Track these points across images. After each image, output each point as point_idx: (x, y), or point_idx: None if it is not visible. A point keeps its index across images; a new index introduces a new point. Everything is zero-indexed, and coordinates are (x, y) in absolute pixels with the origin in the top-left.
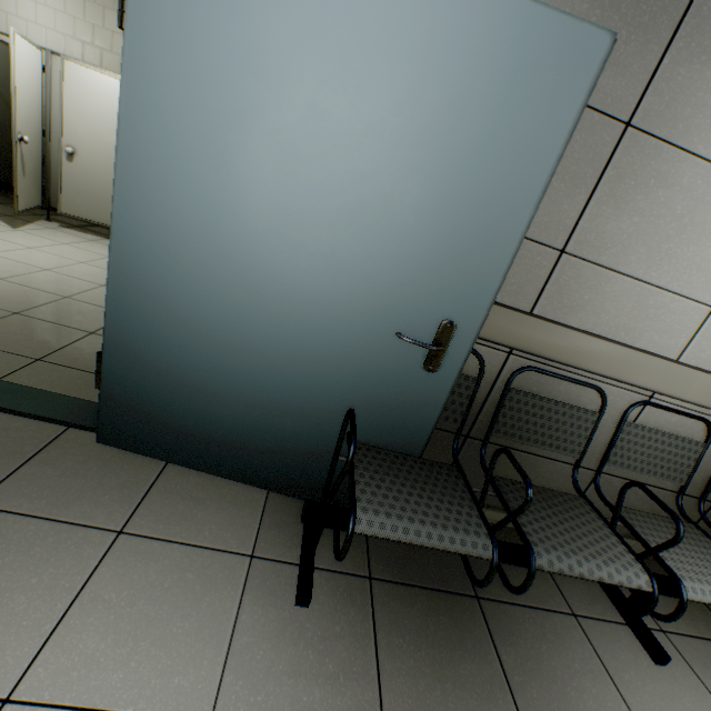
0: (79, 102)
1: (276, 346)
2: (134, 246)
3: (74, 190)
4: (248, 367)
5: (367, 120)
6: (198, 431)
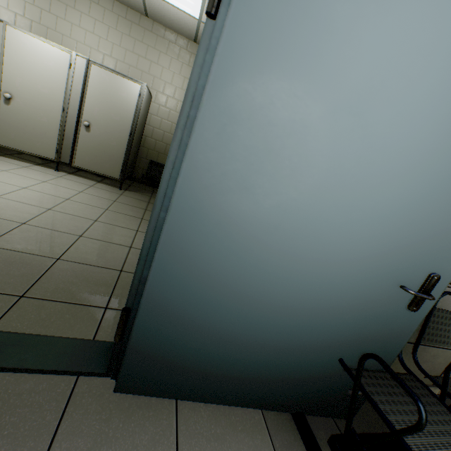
0: (17, 59)
1: (299, 299)
2: (190, 219)
3: (9, 127)
4: (271, 317)
5: (418, 121)
6: (214, 372)
